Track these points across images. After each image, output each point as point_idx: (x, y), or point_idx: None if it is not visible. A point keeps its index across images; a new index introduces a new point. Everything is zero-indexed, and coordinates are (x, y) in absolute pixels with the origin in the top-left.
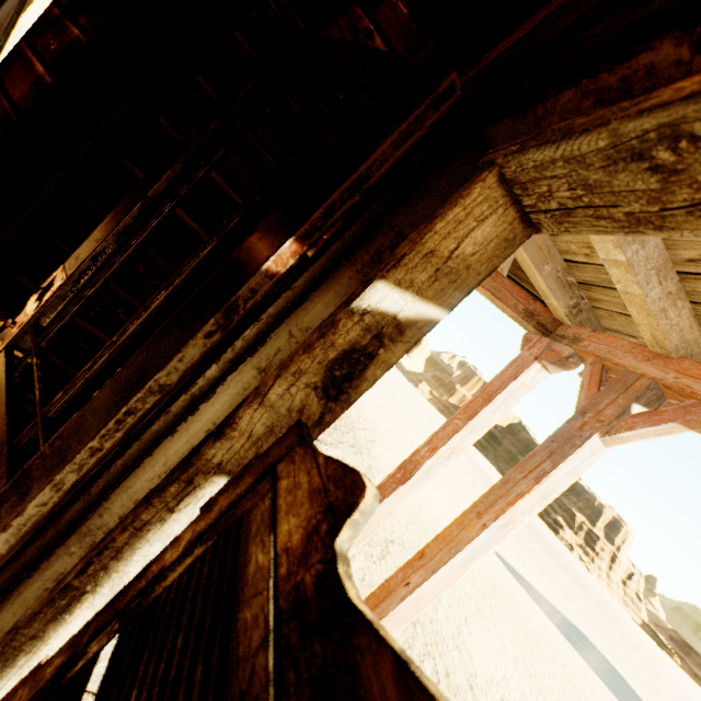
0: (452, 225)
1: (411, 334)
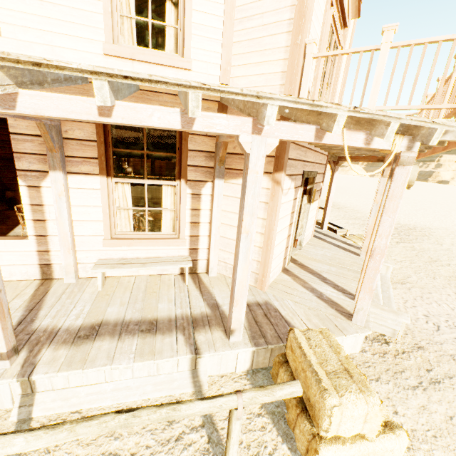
0: (309, 181)
1: (312, 188)
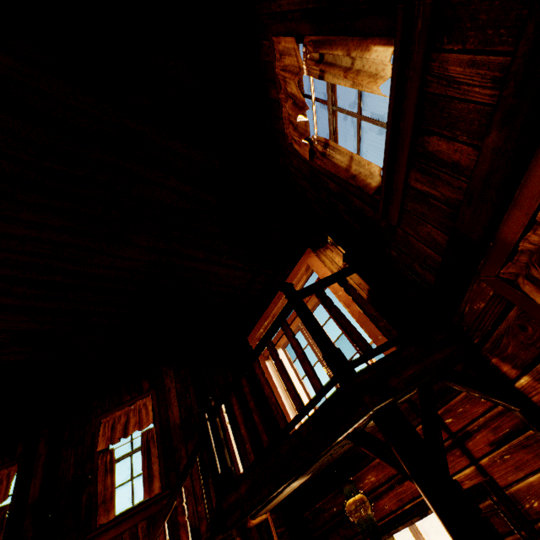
0: None
1: None
